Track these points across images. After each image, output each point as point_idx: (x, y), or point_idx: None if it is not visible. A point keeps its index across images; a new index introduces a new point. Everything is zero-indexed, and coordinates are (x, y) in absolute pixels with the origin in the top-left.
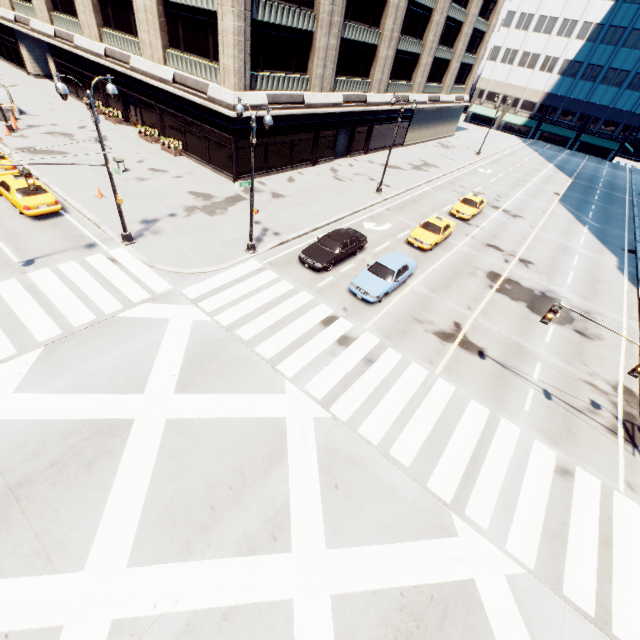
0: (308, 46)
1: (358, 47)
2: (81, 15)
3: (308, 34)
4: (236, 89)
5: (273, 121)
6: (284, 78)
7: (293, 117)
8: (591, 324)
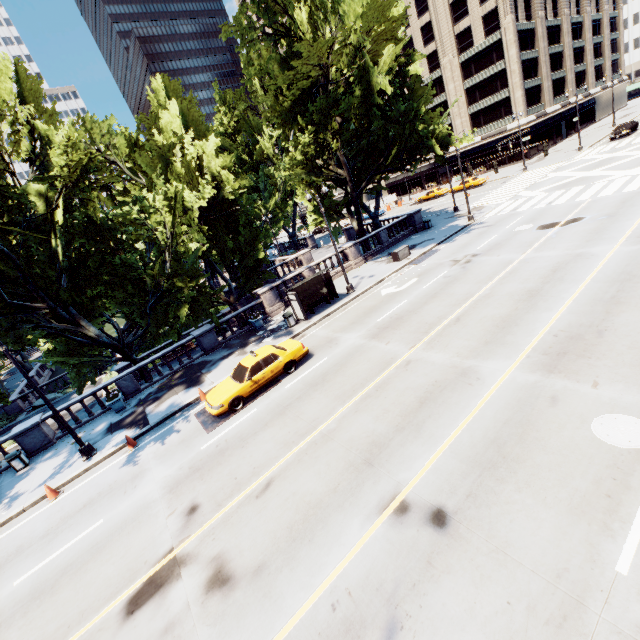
0: (539, 92)
1: (556, 82)
2: None
3: (538, 87)
4: (524, 117)
5: (537, 126)
6: (535, 108)
7: (543, 122)
8: None
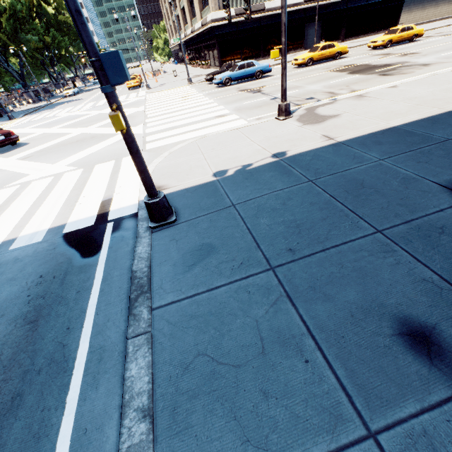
0: None
1: None
2: (187, 19)
3: None
4: (214, 11)
5: (242, 26)
6: None
7: (258, 21)
8: (413, 69)
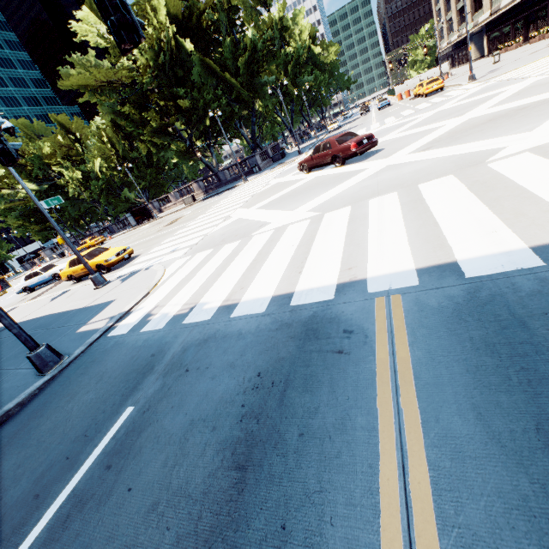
0: None
1: None
2: None
3: None
4: None
5: None
6: None
7: None
8: None
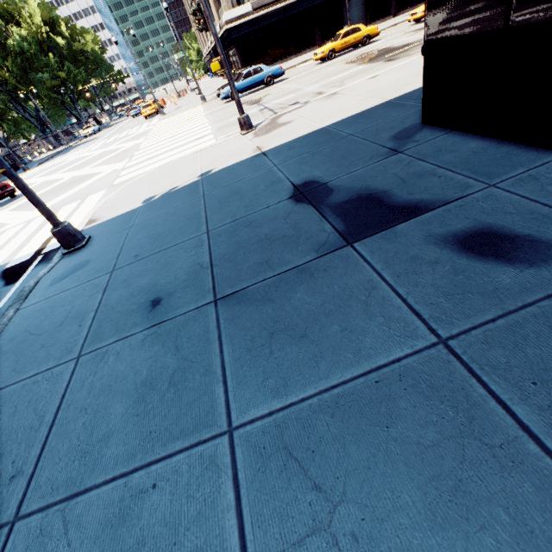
0: None
1: None
2: None
3: None
4: (227, 10)
5: (264, 22)
6: None
7: (282, 12)
8: None
